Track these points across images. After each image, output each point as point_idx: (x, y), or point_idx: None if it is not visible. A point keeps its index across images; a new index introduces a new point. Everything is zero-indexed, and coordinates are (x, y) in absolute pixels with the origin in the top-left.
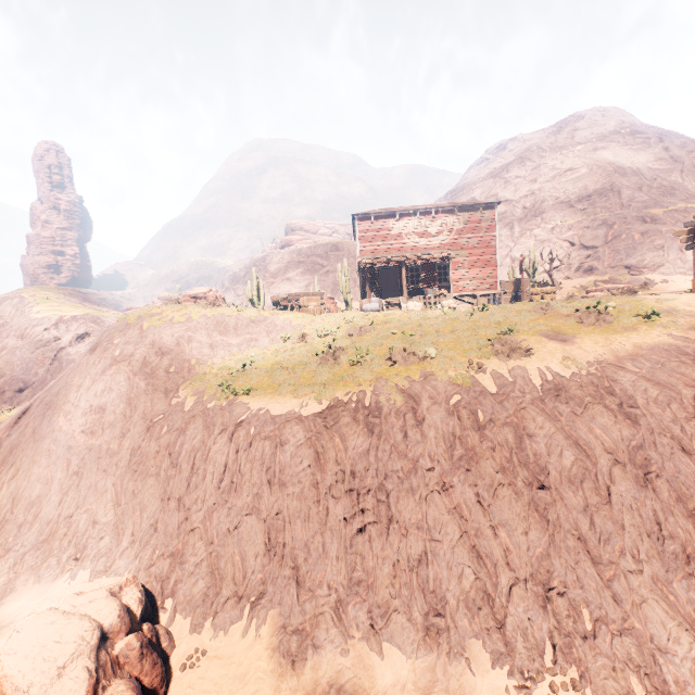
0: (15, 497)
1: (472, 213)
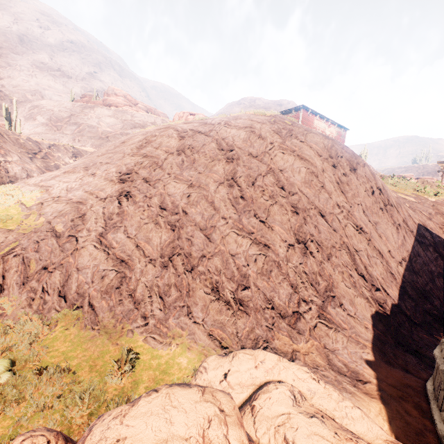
0: (363, 274)
1: (340, 130)
